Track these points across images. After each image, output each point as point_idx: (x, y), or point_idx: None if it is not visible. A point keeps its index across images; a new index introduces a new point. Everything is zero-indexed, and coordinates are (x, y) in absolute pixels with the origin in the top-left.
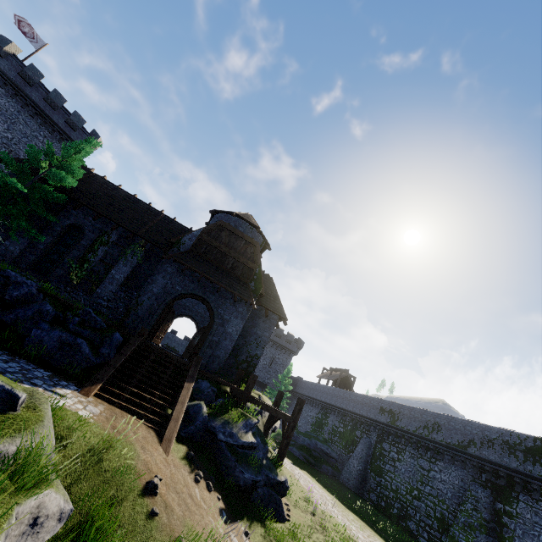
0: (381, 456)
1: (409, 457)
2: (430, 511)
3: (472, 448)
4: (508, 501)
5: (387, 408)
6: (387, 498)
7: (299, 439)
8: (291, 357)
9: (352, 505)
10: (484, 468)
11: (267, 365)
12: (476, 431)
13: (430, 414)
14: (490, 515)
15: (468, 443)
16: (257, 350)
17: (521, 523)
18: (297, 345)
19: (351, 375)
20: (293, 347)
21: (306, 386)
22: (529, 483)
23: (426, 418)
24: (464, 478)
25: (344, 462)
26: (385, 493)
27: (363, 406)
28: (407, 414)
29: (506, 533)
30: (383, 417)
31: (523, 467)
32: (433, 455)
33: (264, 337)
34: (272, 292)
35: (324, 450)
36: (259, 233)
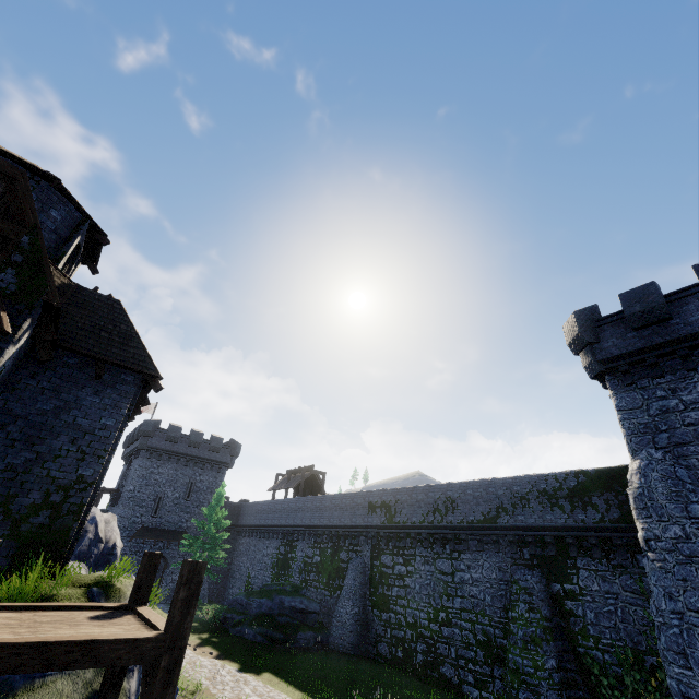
0: (383, 577)
1: (422, 564)
2: (469, 635)
3: (503, 517)
4: (566, 576)
5: (378, 502)
6: (404, 642)
7: (251, 606)
8: (224, 473)
9: (360, 696)
10: (526, 540)
11: (181, 498)
12: (502, 491)
13: (438, 489)
14: (550, 607)
15: (497, 512)
16: (80, 467)
17: (590, 602)
18: (230, 451)
19: (318, 472)
20: (224, 456)
21: (255, 510)
22: (584, 538)
23: (434, 497)
24: (502, 566)
25: (330, 610)
26: (400, 634)
27: (344, 511)
28: (408, 500)
29: (575, 625)
30: (375, 518)
31: (573, 518)
32: (454, 547)
33: (102, 430)
34: (117, 326)
35: (297, 606)
36: (64, 196)
